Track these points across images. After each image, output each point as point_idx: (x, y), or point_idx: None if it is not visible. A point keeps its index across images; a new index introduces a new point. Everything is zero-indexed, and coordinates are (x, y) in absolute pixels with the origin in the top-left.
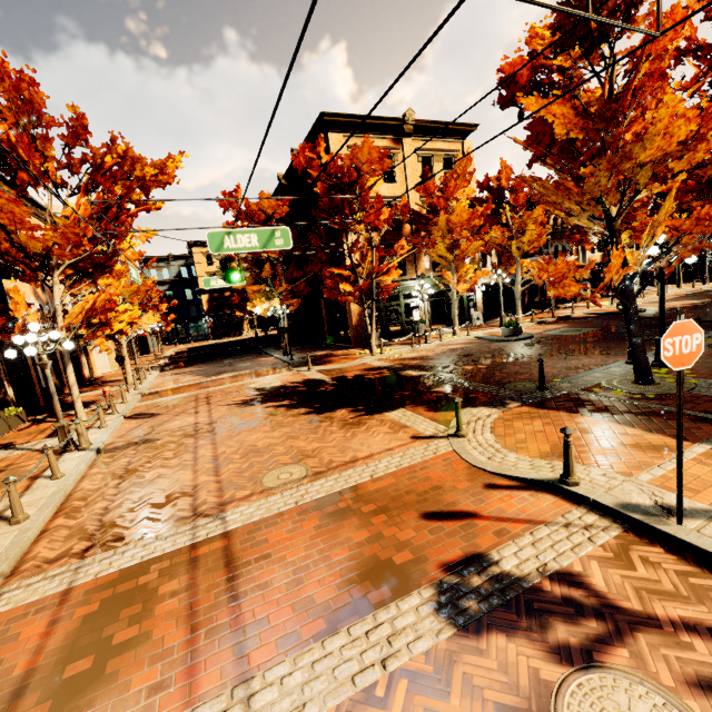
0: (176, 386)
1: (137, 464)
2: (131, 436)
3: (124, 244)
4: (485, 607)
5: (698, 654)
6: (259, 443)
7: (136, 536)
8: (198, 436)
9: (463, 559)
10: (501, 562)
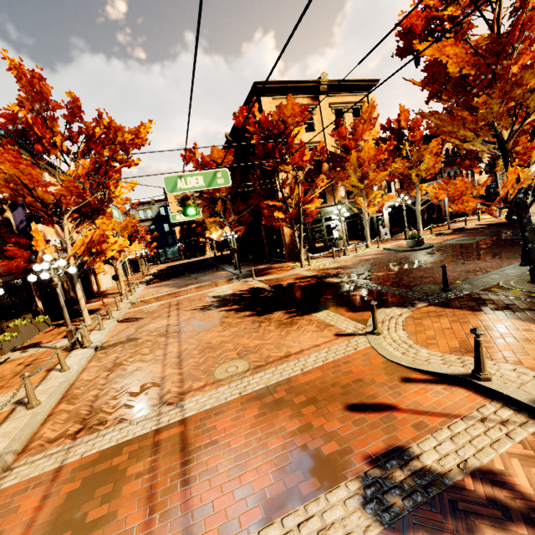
0: (156, 296)
1: (122, 359)
2: (121, 336)
3: (115, 193)
4: (410, 505)
5: None
6: (213, 341)
7: (115, 421)
8: (168, 335)
9: (385, 451)
10: (421, 456)
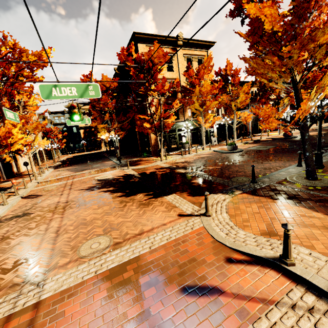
0: (58, 178)
1: (11, 232)
2: (19, 211)
3: (29, 102)
4: None
5: None
6: (88, 217)
7: None
8: (55, 211)
9: None
10: None
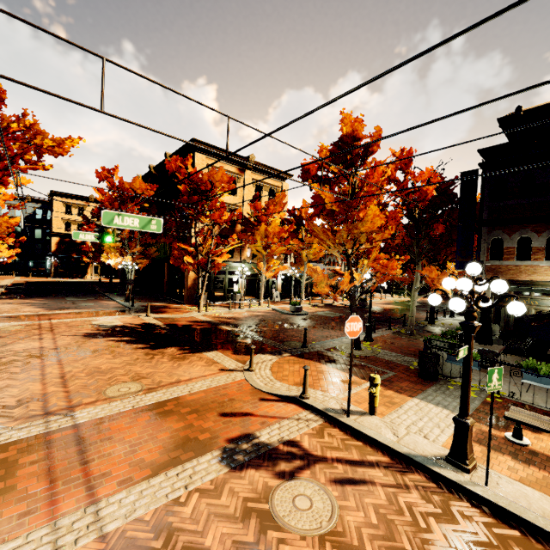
0: (16, 314)
1: None
2: None
3: None
4: (247, 458)
5: (338, 470)
6: (103, 366)
7: None
8: (44, 358)
9: (240, 436)
10: (260, 437)
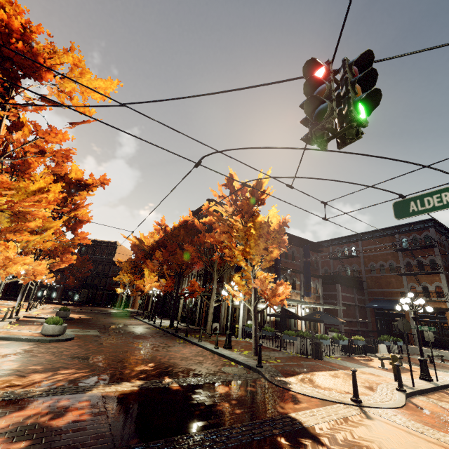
0: None
1: None
2: None
3: None
4: None
5: None
6: None
7: None
8: None
9: None
10: None
